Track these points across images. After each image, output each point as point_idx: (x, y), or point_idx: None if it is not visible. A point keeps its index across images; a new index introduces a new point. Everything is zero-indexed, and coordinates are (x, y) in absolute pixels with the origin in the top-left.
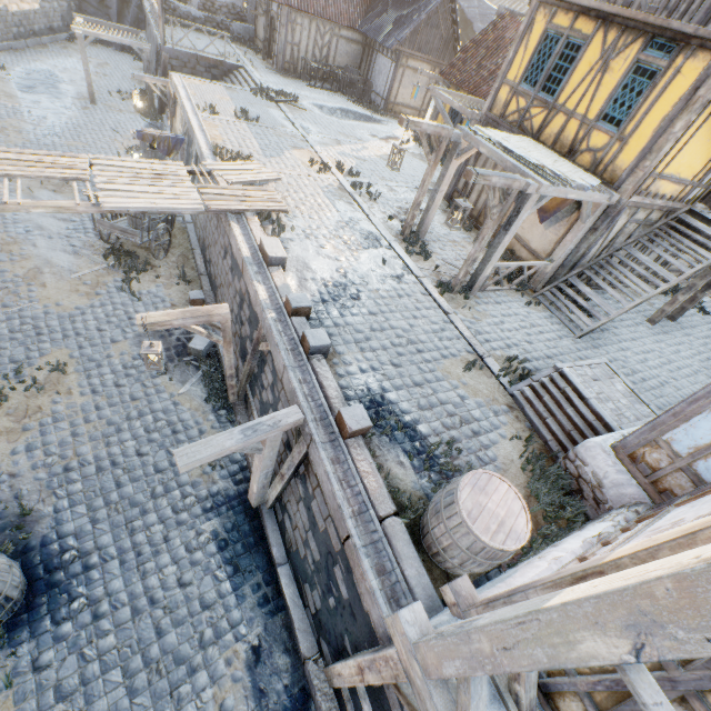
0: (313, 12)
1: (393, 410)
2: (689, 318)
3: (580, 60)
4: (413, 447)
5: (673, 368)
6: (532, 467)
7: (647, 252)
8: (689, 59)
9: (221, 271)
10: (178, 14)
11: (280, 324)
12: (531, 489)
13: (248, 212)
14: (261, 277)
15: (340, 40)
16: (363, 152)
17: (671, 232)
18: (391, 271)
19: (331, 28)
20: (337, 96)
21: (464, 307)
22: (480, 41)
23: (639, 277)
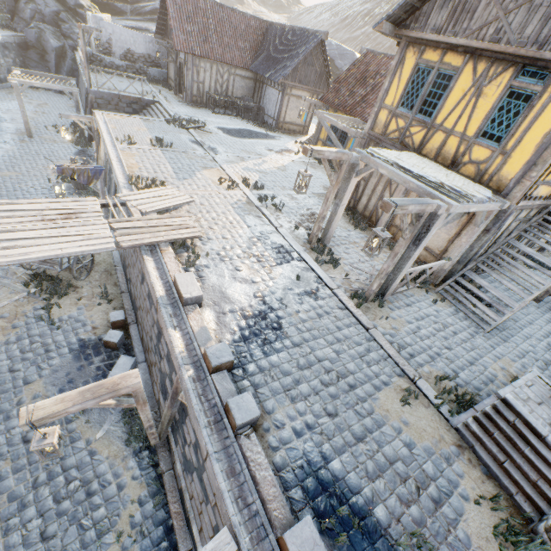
0: (213, 58)
1: (341, 491)
2: None
3: (453, 87)
4: None
5: None
6: (511, 543)
7: (521, 239)
8: None
9: (140, 294)
10: (104, 64)
11: (199, 384)
12: None
13: (162, 243)
14: (176, 319)
15: (236, 77)
16: (264, 165)
17: (548, 226)
18: (306, 286)
19: (228, 69)
20: (237, 119)
21: (382, 317)
22: (349, 74)
23: (512, 257)
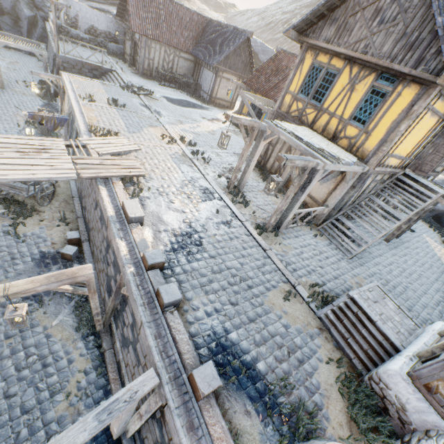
0: (162, 41)
1: (236, 351)
2: (404, 235)
3: (336, 83)
4: (256, 389)
5: (407, 274)
6: (346, 387)
7: (379, 197)
8: (406, 87)
9: (93, 218)
10: (70, 35)
11: (138, 278)
12: (351, 414)
13: (114, 177)
14: (123, 233)
15: (180, 59)
16: (198, 129)
17: (396, 187)
18: (223, 218)
19: (174, 51)
20: (178, 91)
21: (276, 243)
22: (267, 66)
23: (373, 210)
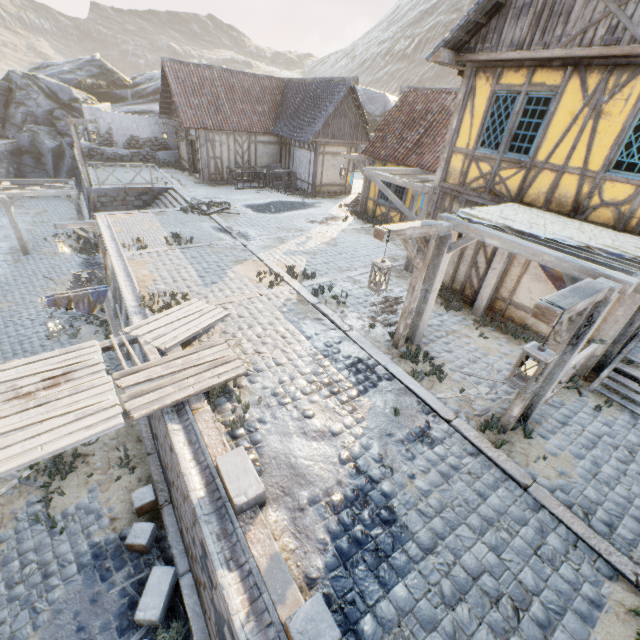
0: (229, 128)
1: None
2: None
3: (554, 112)
4: None
5: None
6: None
7: None
8: None
9: (171, 464)
10: (106, 157)
11: None
12: None
13: (192, 395)
14: (228, 543)
15: (258, 145)
16: (309, 244)
17: None
18: (411, 424)
19: (248, 137)
20: (265, 191)
21: (538, 459)
22: (393, 118)
23: None
